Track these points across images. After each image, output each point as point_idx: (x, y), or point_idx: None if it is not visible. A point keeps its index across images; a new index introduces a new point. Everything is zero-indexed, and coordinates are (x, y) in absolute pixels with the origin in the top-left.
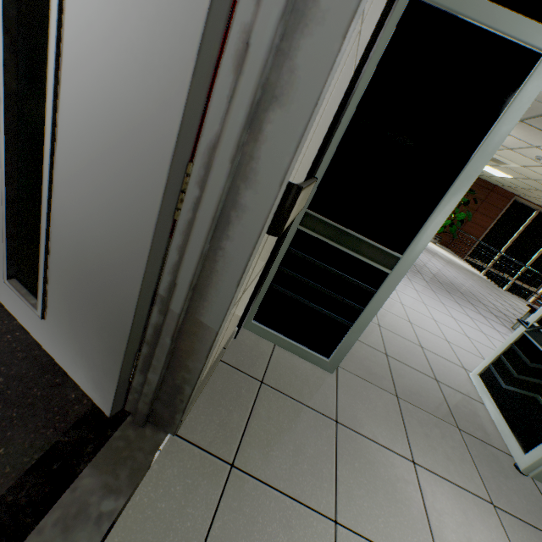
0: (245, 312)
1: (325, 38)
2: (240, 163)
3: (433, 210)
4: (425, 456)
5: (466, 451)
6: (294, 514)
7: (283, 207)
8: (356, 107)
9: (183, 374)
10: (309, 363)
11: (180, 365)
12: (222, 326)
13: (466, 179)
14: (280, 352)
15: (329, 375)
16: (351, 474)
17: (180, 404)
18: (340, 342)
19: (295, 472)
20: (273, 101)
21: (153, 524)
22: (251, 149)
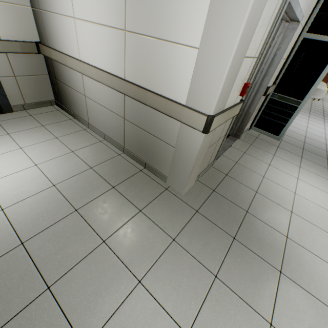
0: (252, 122)
1: (273, 68)
2: (259, 85)
3: (311, 87)
4: (306, 158)
5: (325, 162)
6: (264, 152)
7: (266, 91)
8: (287, 64)
9: (243, 124)
10: (271, 138)
11: (243, 122)
12: (253, 113)
13: (320, 78)
14: (262, 135)
15: (277, 141)
16: (280, 153)
17: (242, 131)
18: (281, 130)
19: (265, 149)
20: (265, 76)
21: (239, 145)
22: (261, 83)
